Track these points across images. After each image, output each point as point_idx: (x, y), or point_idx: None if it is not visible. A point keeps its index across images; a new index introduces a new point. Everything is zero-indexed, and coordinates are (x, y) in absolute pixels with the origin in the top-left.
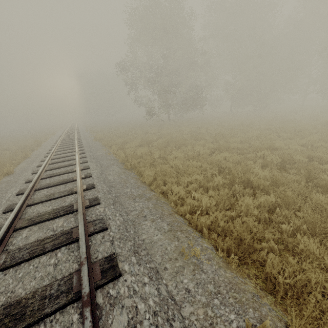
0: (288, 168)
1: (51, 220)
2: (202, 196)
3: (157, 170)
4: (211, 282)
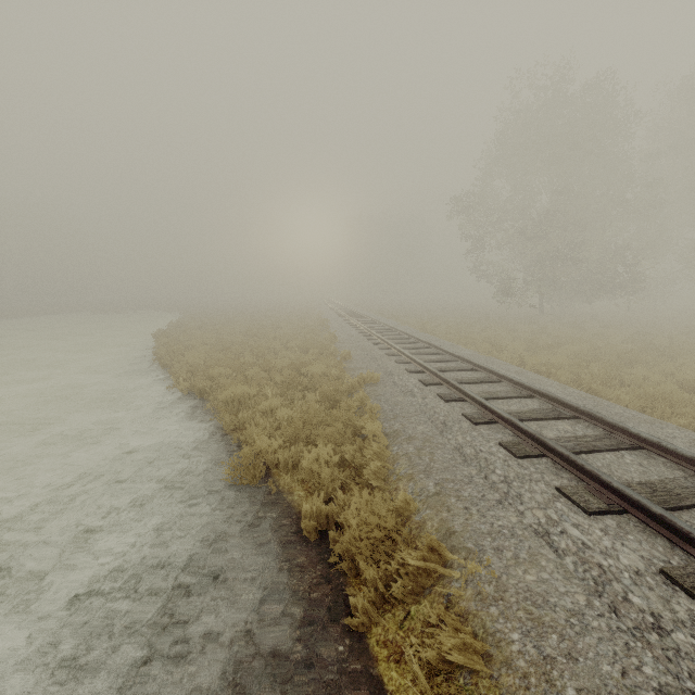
0: None
1: (542, 421)
2: None
3: (642, 392)
4: None
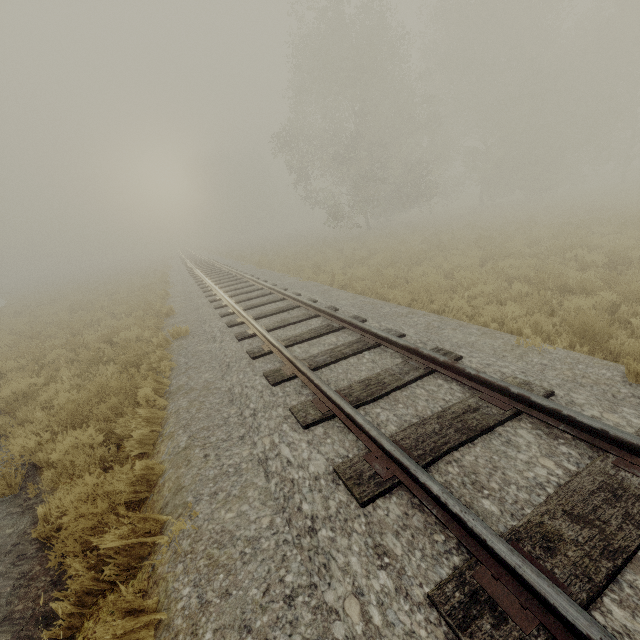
0: (621, 271)
1: (316, 338)
2: (503, 307)
3: (411, 288)
4: (567, 358)
